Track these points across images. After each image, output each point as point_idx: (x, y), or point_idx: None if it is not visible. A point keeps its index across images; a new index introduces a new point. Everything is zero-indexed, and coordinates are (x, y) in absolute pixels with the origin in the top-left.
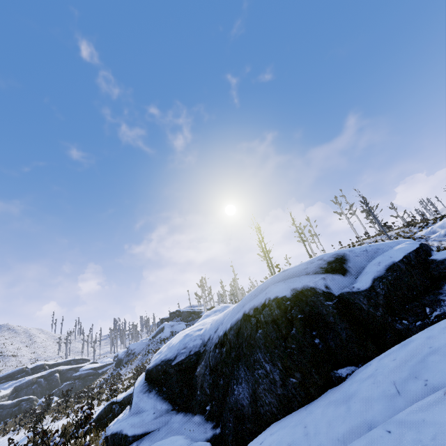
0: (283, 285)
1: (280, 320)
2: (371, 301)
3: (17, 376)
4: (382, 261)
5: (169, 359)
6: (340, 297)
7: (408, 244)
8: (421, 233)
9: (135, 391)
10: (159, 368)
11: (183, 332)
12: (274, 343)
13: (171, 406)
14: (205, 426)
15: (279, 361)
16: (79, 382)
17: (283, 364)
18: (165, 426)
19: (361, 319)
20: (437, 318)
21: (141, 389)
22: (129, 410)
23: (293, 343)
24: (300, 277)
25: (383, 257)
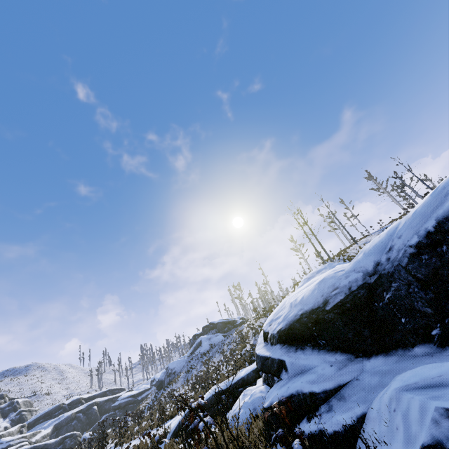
0: None
1: None
2: None
3: (55, 414)
4: None
5: (314, 308)
6: None
7: None
8: None
9: (276, 355)
10: (305, 321)
11: (291, 297)
12: None
13: (350, 355)
14: (446, 353)
15: None
16: (120, 412)
17: None
18: (363, 373)
19: None
20: None
21: (284, 350)
22: (286, 372)
23: None
24: None
25: None
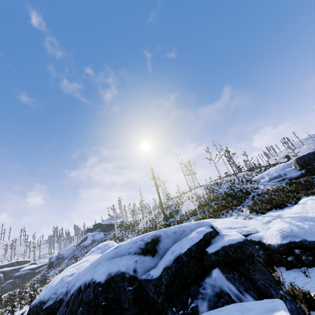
0: (106, 267)
1: (92, 303)
2: (157, 289)
3: None
4: (175, 251)
5: (44, 302)
6: (140, 282)
7: (197, 234)
8: (256, 177)
9: None
10: (34, 310)
11: (70, 267)
12: None
13: None
14: None
15: None
16: (19, 280)
17: None
18: None
19: (148, 304)
20: (192, 310)
21: None
22: None
23: None
24: (121, 258)
25: (177, 246)
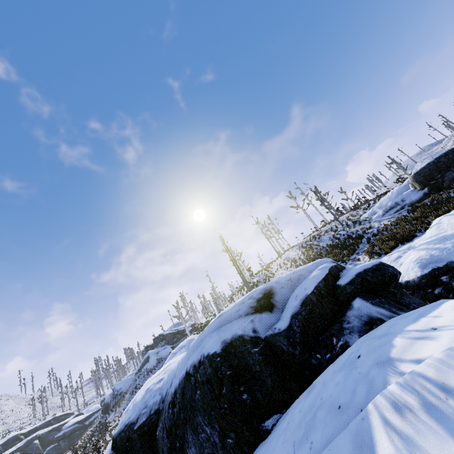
0: (216, 336)
1: (213, 379)
2: (290, 340)
3: None
4: (299, 294)
5: (132, 423)
6: (265, 340)
7: (320, 271)
8: (365, 215)
9: None
10: (122, 436)
11: (150, 380)
12: (210, 405)
13: None
14: None
15: (216, 423)
16: (65, 442)
17: (220, 426)
18: None
19: (284, 360)
20: (341, 348)
21: None
22: None
23: (225, 403)
24: (232, 323)
25: (300, 289)
